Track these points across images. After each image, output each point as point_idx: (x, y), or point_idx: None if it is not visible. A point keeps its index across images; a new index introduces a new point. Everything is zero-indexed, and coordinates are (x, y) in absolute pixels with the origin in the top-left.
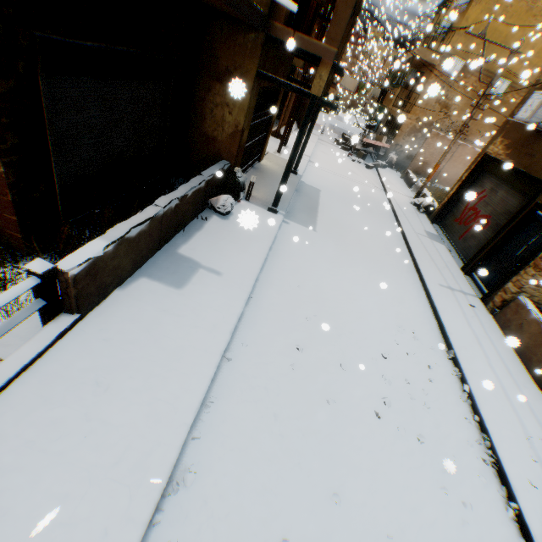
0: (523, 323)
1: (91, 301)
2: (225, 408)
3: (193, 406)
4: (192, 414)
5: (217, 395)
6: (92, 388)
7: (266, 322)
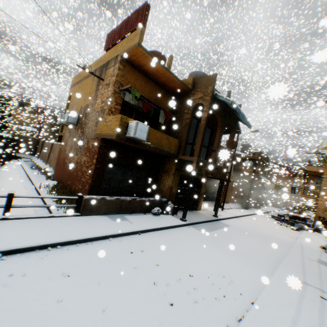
0: None
1: (86, 212)
2: (93, 246)
3: (84, 236)
4: (82, 237)
5: (95, 243)
6: (67, 224)
7: (137, 240)
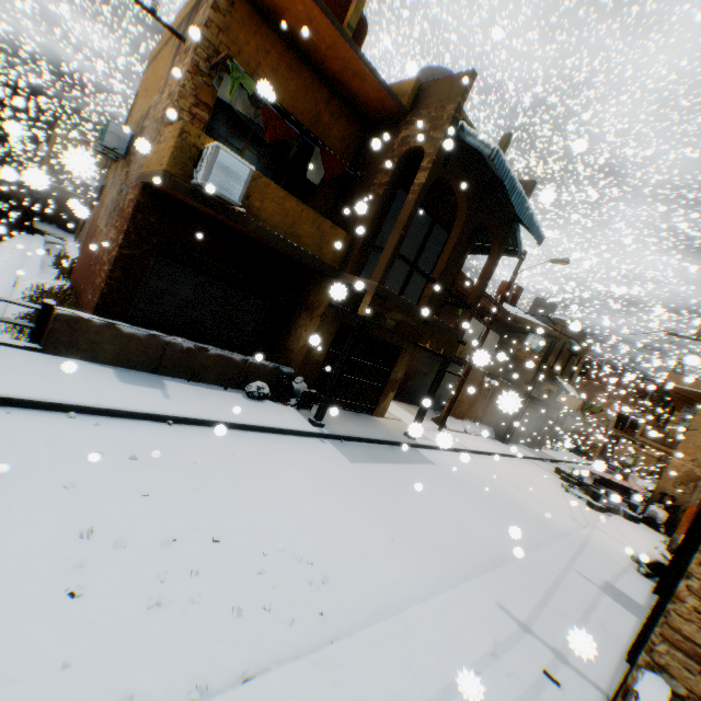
0: None
1: (61, 347)
2: (6, 417)
3: None
4: None
5: (19, 412)
6: None
7: (147, 434)
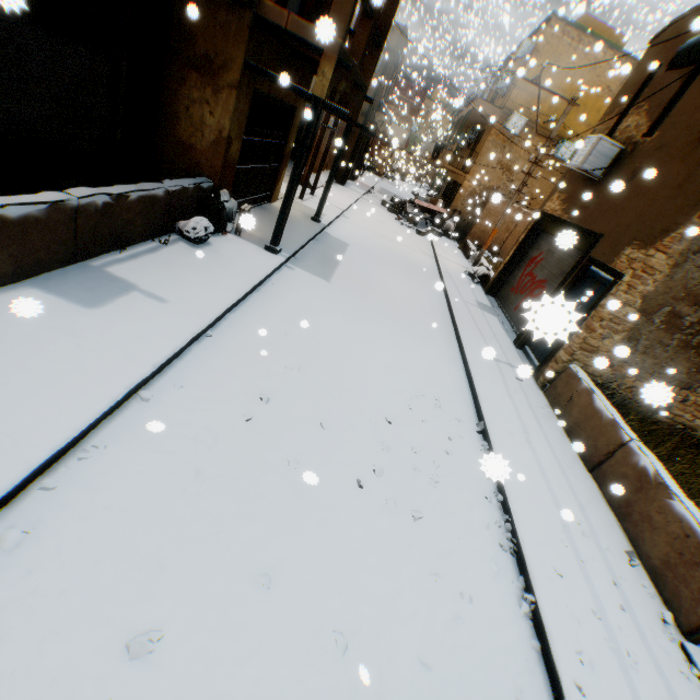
0: (574, 396)
1: None
2: (117, 457)
3: (53, 442)
4: (47, 452)
5: (108, 439)
6: None
7: (222, 365)
